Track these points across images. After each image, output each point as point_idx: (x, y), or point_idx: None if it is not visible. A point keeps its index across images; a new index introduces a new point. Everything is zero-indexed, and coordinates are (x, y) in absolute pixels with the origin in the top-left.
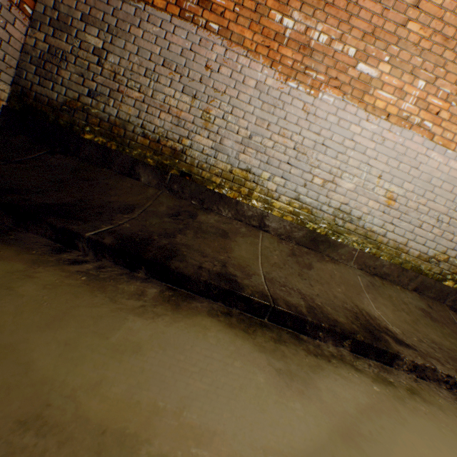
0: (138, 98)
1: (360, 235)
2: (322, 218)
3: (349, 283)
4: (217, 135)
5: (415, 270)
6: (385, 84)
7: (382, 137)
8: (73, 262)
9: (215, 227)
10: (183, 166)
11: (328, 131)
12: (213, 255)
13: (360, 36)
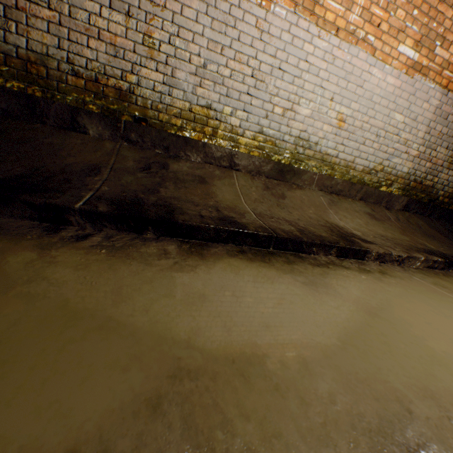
0: (51, 18)
1: (318, 159)
2: (285, 149)
3: (316, 204)
4: (167, 66)
5: (360, 183)
6: None
7: (333, 56)
8: (78, 238)
9: (190, 174)
10: (135, 110)
11: (284, 52)
12: (203, 202)
13: None
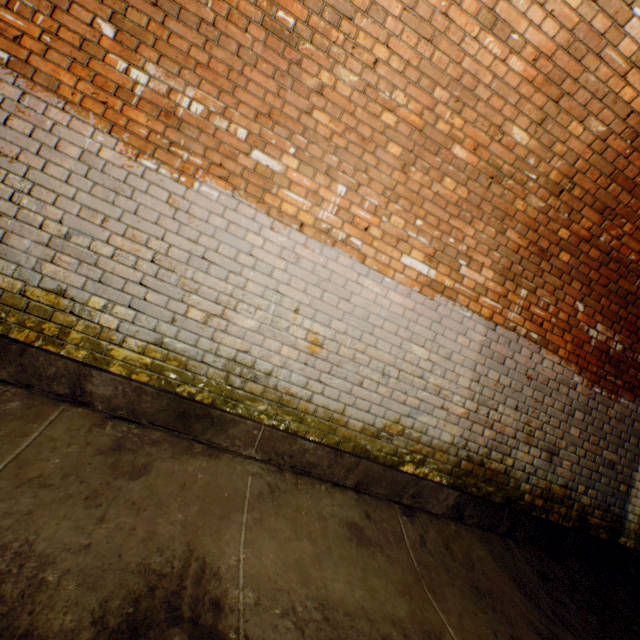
0: None
1: (273, 401)
2: (206, 376)
3: (220, 496)
4: None
5: (361, 453)
6: (295, 183)
7: (296, 254)
8: None
9: None
10: None
11: (213, 238)
12: None
13: (252, 115)
